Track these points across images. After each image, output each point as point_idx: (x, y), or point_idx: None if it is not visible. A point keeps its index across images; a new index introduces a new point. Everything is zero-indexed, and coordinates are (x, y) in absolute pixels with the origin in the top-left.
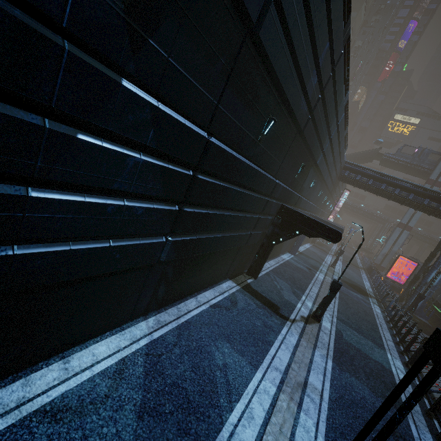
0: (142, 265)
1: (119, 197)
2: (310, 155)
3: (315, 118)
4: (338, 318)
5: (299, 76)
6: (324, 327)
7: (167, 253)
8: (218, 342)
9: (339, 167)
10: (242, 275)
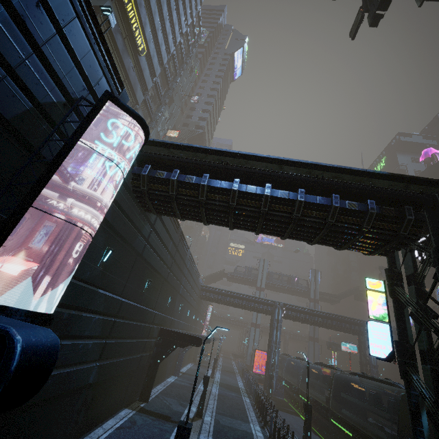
0: (80, 387)
1: (83, 339)
2: (174, 289)
3: (172, 270)
4: (217, 412)
5: (160, 258)
6: (206, 420)
7: (94, 375)
8: None
9: (197, 290)
10: (135, 403)
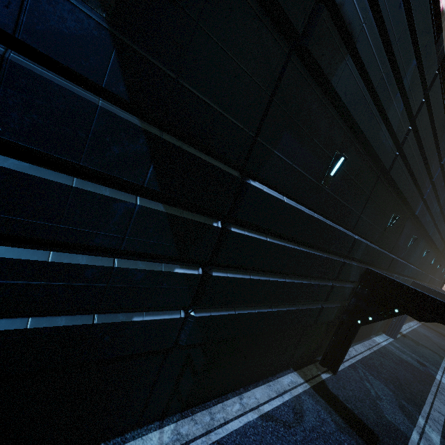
0: (149, 350)
1: (109, 256)
2: (403, 203)
3: (405, 155)
4: None
5: (375, 102)
6: None
7: (189, 334)
8: None
9: None
10: (313, 365)
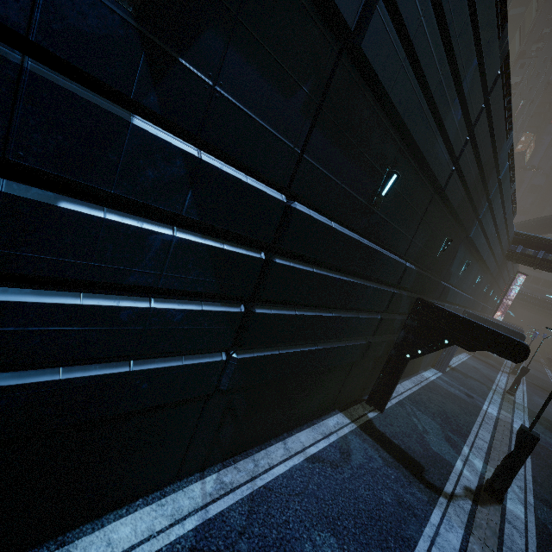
0: (189, 397)
1: (143, 295)
2: (458, 224)
3: (462, 169)
4: (537, 496)
5: (432, 110)
6: (511, 514)
7: (231, 377)
8: (315, 532)
9: (505, 240)
10: (359, 405)
